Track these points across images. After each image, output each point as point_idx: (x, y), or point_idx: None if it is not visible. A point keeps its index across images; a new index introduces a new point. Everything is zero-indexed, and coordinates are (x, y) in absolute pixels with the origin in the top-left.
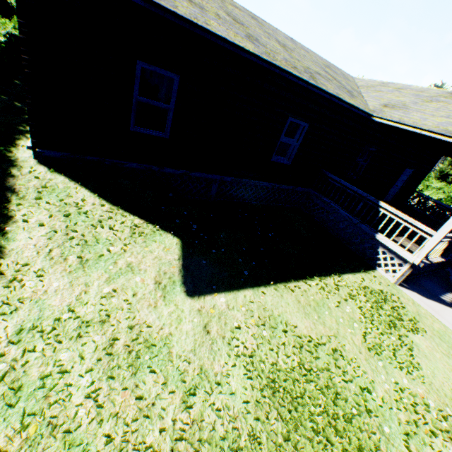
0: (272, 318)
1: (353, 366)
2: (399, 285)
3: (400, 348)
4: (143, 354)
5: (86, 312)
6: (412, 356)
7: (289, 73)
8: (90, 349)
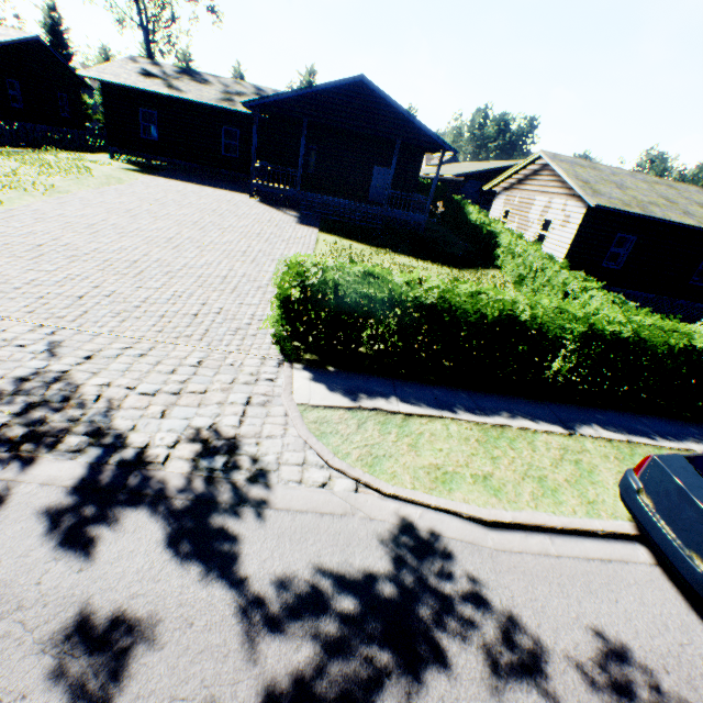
0: None
1: None
2: None
3: None
4: None
5: None
6: None
7: None
8: None
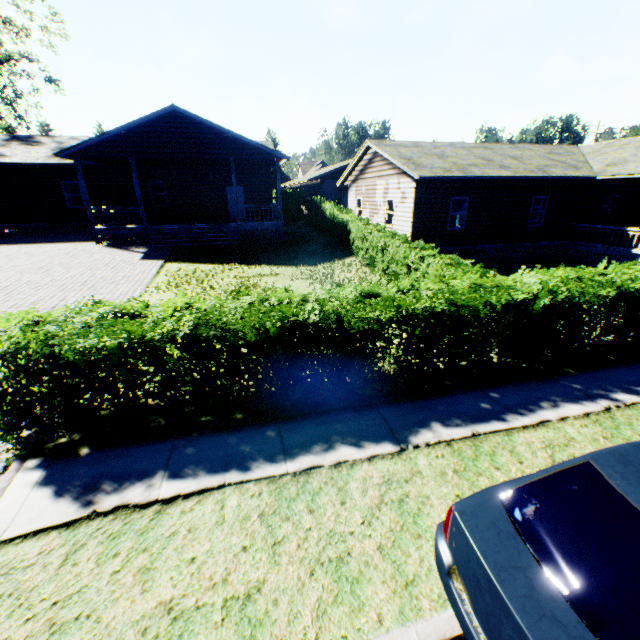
0: None
1: None
2: None
3: None
4: None
5: None
6: None
7: (530, 177)
8: None
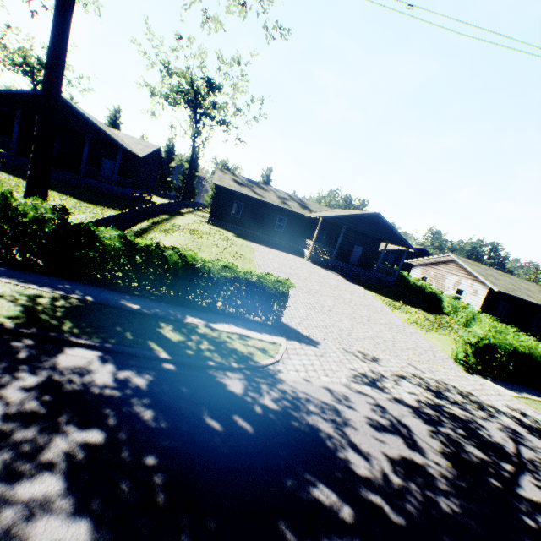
0: None
1: None
2: None
3: None
4: None
5: None
6: None
7: None
8: None
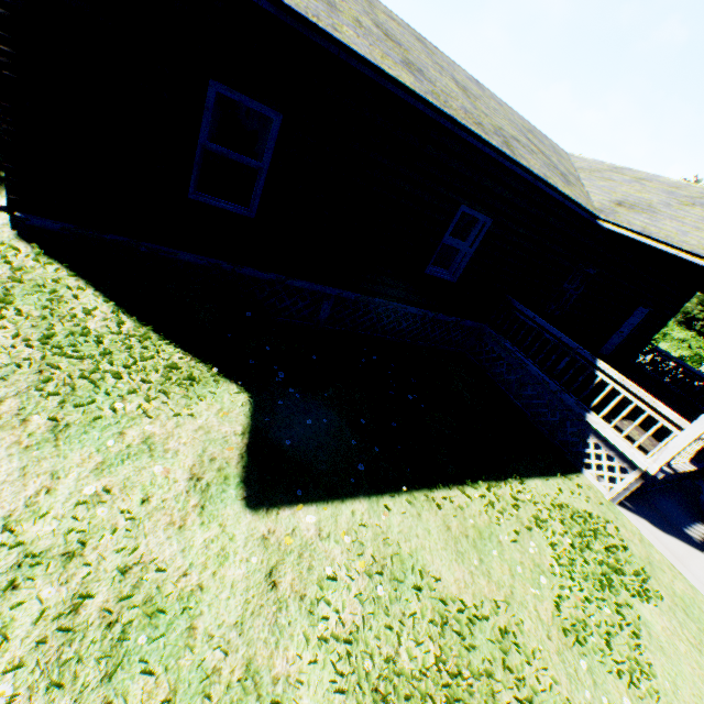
0: (397, 560)
1: (536, 669)
2: (618, 504)
3: (618, 630)
4: (137, 630)
5: (39, 533)
6: (638, 648)
7: (469, 130)
8: (27, 617)
